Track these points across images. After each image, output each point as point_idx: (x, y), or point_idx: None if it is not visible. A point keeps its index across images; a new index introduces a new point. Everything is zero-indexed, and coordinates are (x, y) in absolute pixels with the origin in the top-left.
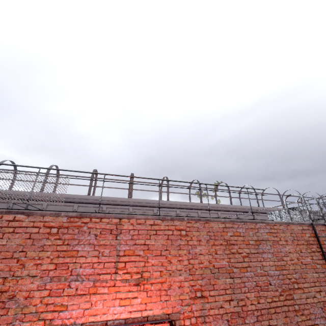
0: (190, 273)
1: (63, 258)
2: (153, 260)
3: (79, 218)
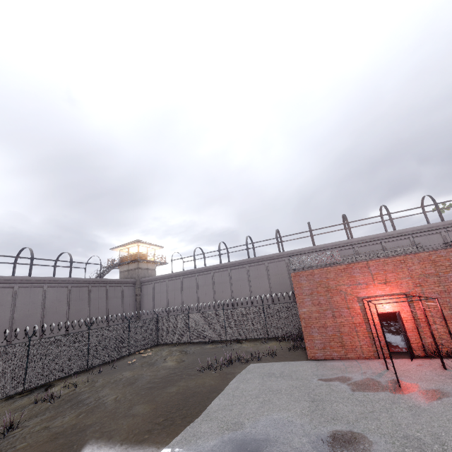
0: (411, 277)
1: (351, 278)
2: (389, 275)
3: (349, 264)
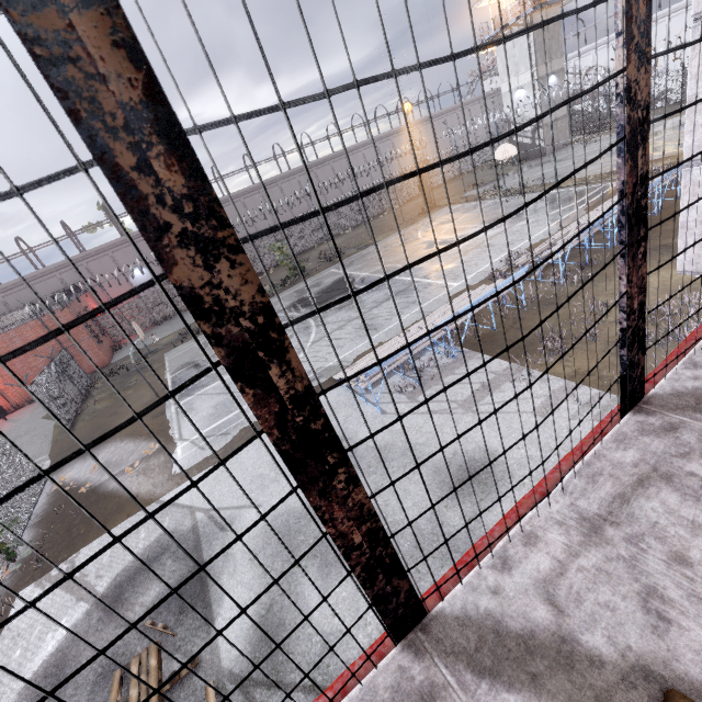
0: None
1: None
2: None
3: None
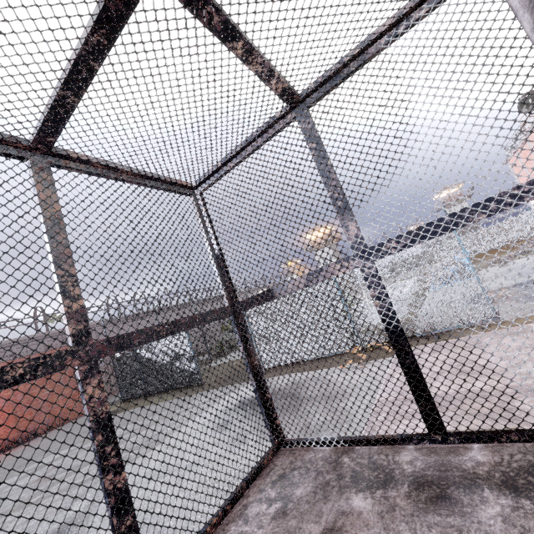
0: None
1: None
2: None
3: None
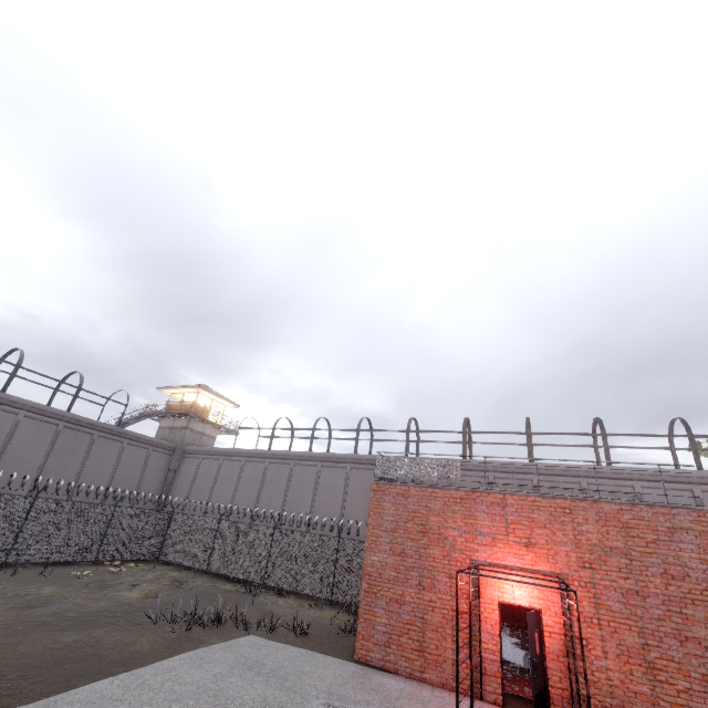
0: (577, 546)
1: (468, 520)
2: (537, 530)
3: (473, 493)
